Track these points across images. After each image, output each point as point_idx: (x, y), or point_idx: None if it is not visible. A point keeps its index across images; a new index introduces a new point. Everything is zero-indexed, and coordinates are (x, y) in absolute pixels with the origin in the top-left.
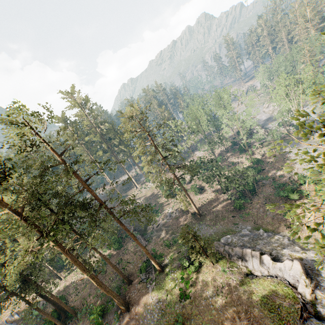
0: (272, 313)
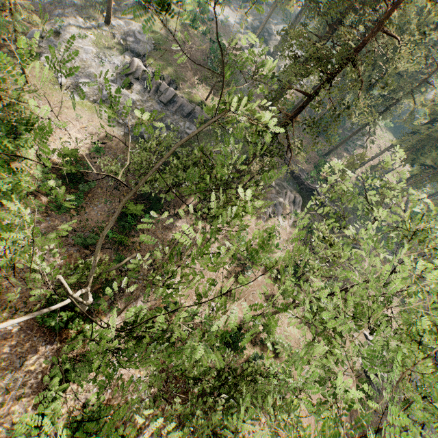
0: (167, 59)
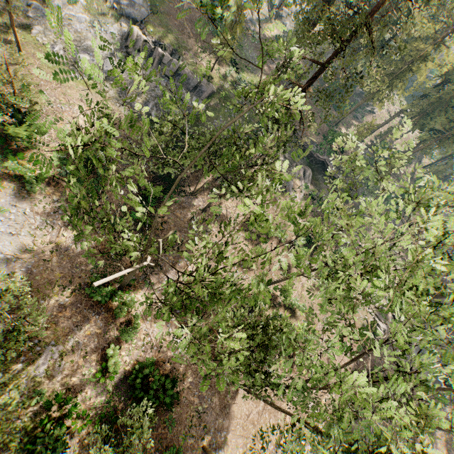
0: (166, 25)
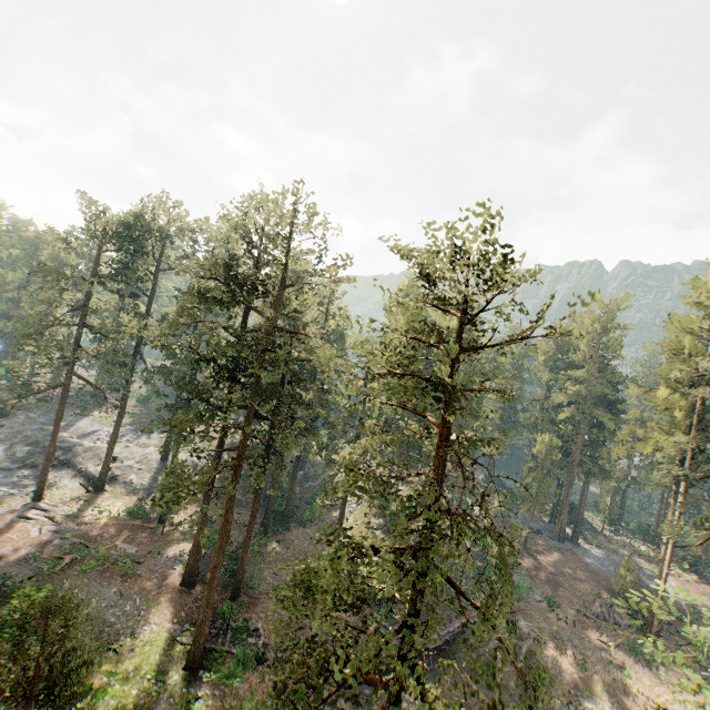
0: None
